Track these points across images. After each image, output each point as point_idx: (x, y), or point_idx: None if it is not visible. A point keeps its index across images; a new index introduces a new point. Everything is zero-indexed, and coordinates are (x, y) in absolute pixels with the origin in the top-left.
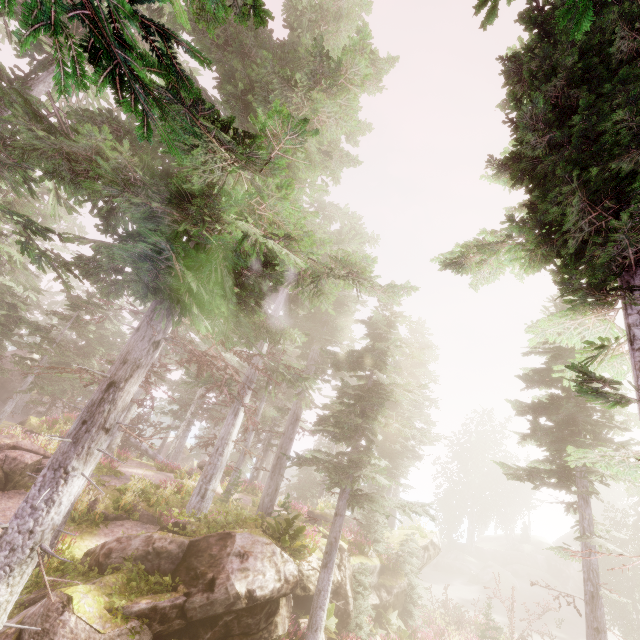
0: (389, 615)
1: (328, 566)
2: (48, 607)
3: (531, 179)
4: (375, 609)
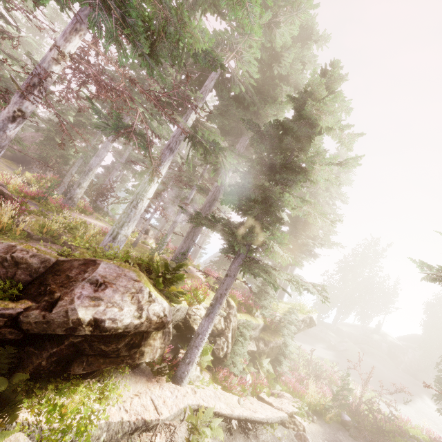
0: (262, 360)
1: (210, 316)
2: None
3: None
4: (252, 354)
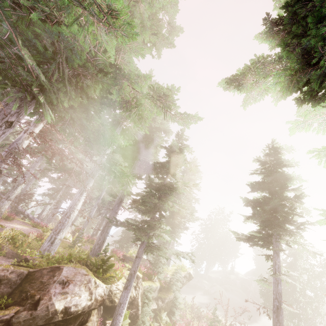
0: (162, 314)
1: (128, 288)
2: None
3: (297, 24)
4: (154, 311)
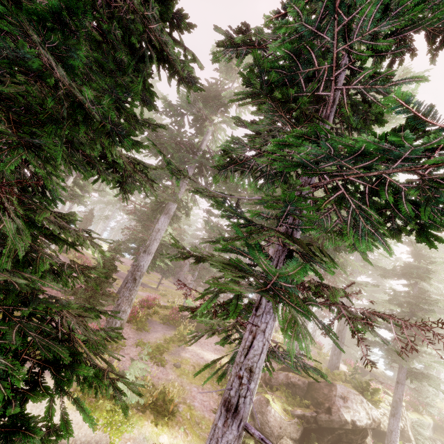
0: None
1: (396, 416)
2: (260, 401)
3: None
4: None
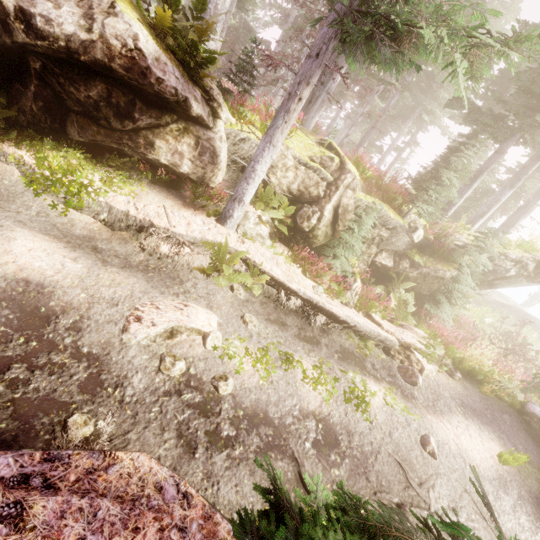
0: (400, 285)
1: (269, 133)
2: None
3: None
4: (382, 269)
